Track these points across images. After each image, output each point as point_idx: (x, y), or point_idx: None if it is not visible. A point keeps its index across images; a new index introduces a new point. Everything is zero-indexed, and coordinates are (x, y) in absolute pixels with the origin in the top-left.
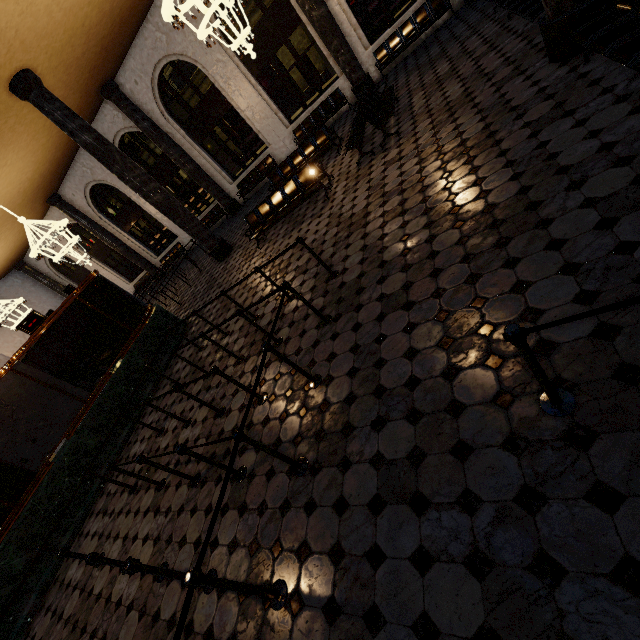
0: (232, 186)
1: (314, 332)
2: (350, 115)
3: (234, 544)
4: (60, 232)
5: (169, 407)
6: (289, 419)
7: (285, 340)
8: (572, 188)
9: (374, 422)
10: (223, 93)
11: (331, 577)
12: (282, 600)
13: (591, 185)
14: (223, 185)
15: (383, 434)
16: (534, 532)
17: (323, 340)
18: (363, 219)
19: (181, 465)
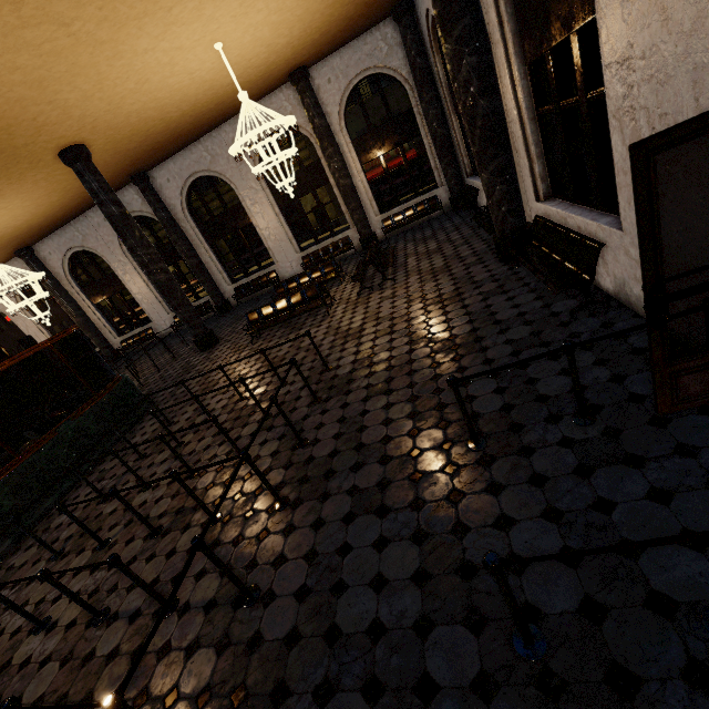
0: (229, 288)
1: (305, 409)
2: (355, 258)
3: (202, 573)
4: (32, 283)
5: (120, 476)
6: (273, 472)
7: (274, 415)
8: (501, 332)
9: (353, 466)
10: (247, 211)
11: (304, 572)
12: (255, 598)
13: (511, 332)
14: (220, 284)
15: (359, 473)
16: (455, 513)
17: (313, 414)
18: (358, 333)
19: (135, 523)
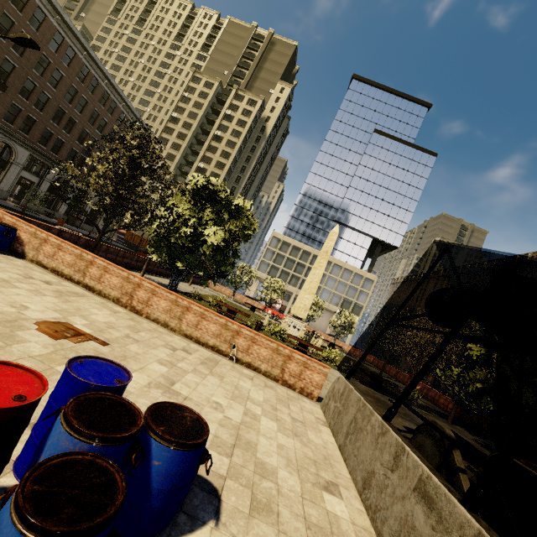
0: None
1: None
2: None
3: None
4: None
5: None
6: None
7: None
8: None
9: None
10: None
11: None
12: None
13: None
14: None
15: None
16: None
17: None
18: None
19: None
